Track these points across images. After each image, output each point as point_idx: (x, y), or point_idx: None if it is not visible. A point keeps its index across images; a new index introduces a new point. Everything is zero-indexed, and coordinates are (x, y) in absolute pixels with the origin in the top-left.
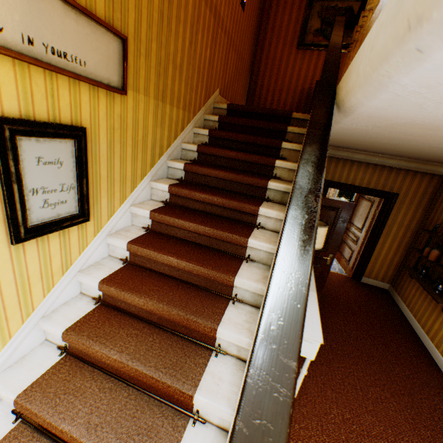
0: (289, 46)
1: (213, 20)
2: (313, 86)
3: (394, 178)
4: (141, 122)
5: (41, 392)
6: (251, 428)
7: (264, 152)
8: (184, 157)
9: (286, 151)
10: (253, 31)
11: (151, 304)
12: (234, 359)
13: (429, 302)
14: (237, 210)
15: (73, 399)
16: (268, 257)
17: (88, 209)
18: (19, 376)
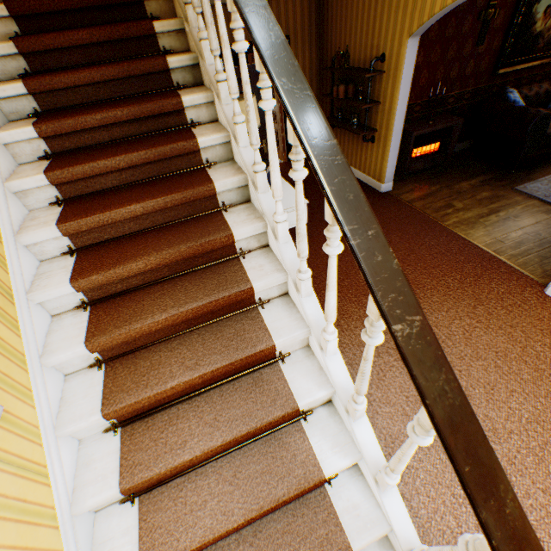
0: None
1: None
2: None
3: (278, 16)
4: None
5: (121, 393)
6: (336, 186)
7: (124, 19)
8: (4, 75)
9: (154, 6)
10: None
11: (154, 260)
12: (260, 250)
13: (353, 142)
14: (156, 117)
15: (156, 372)
16: (227, 150)
17: None
18: (81, 408)
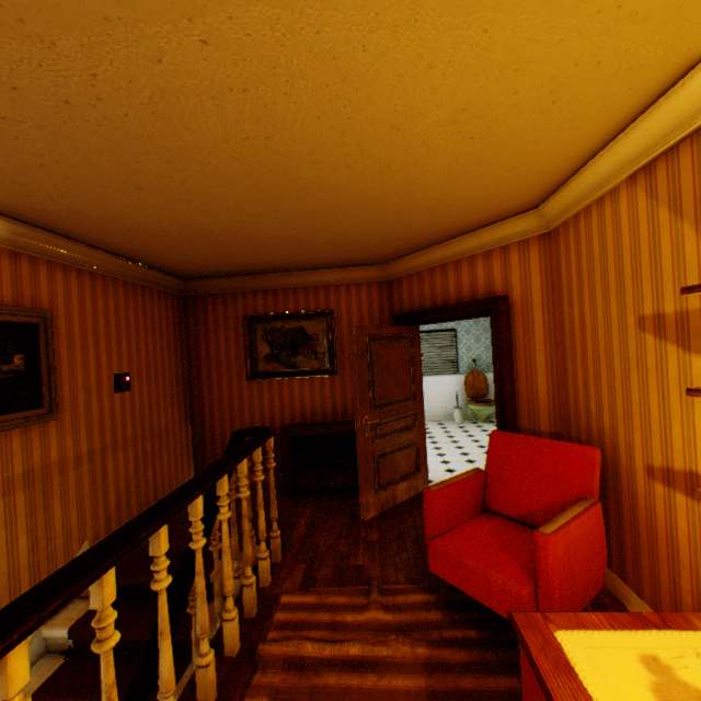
0: (238, 377)
1: (26, 490)
2: (286, 421)
3: None
4: None
5: None
6: None
7: None
8: None
9: None
10: (175, 375)
11: None
12: None
13: None
14: None
15: None
16: None
17: None
18: None
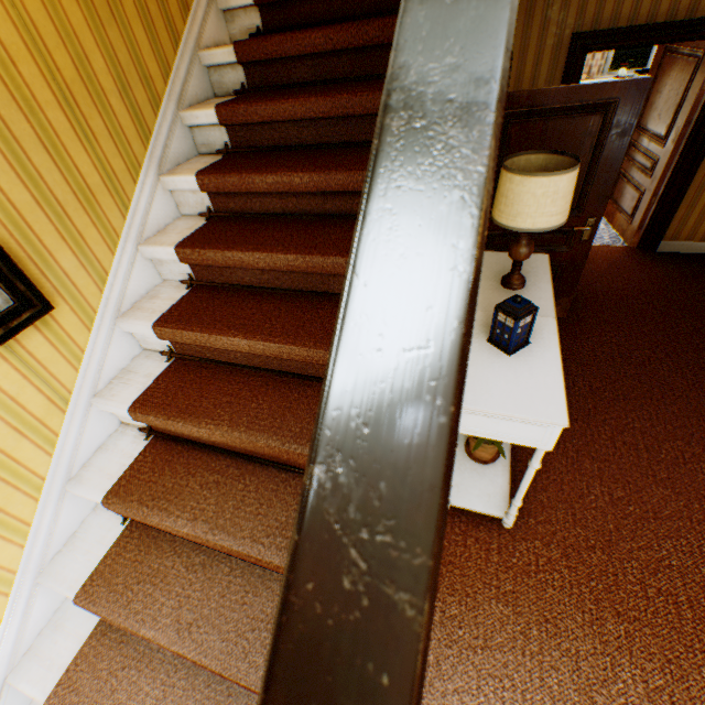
0: None
1: None
2: None
3: None
4: (46, 25)
5: (105, 586)
6: None
7: (397, 4)
8: (220, 89)
9: None
10: None
11: (220, 436)
12: None
13: None
14: (351, 193)
15: (152, 589)
16: None
17: (34, 288)
18: (73, 566)
